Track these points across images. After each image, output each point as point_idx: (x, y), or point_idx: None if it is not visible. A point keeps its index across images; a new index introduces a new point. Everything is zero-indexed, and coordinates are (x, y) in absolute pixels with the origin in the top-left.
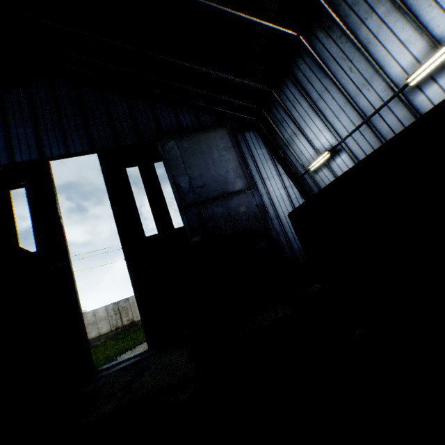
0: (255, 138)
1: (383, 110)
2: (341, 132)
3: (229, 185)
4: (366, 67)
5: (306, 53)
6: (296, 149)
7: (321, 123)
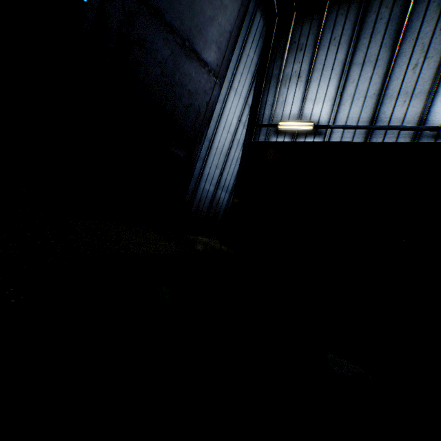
0: (260, 34)
1: (392, 133)
2: (340, 118)
3: (201, 38)
4: (428, 79)
5: (403, 0)
6: (283, 94)
7: (334, 92)
